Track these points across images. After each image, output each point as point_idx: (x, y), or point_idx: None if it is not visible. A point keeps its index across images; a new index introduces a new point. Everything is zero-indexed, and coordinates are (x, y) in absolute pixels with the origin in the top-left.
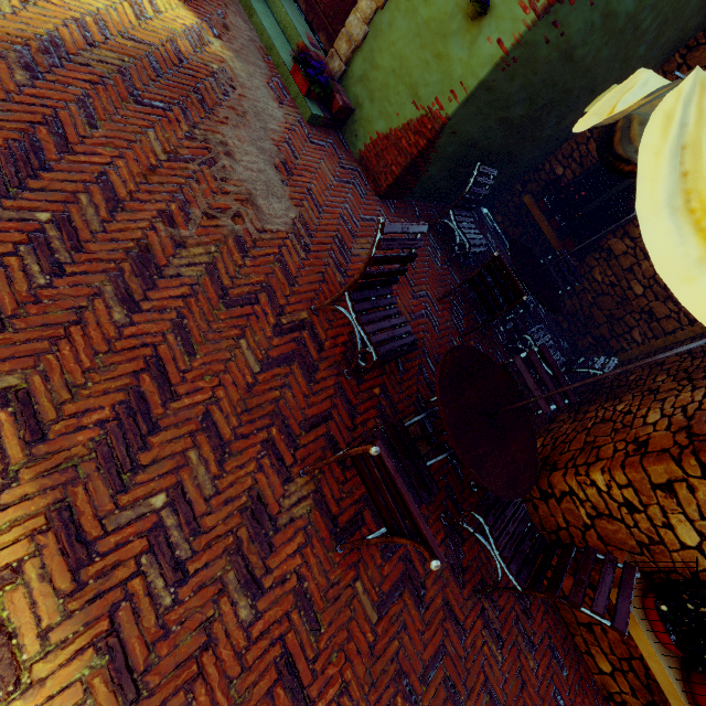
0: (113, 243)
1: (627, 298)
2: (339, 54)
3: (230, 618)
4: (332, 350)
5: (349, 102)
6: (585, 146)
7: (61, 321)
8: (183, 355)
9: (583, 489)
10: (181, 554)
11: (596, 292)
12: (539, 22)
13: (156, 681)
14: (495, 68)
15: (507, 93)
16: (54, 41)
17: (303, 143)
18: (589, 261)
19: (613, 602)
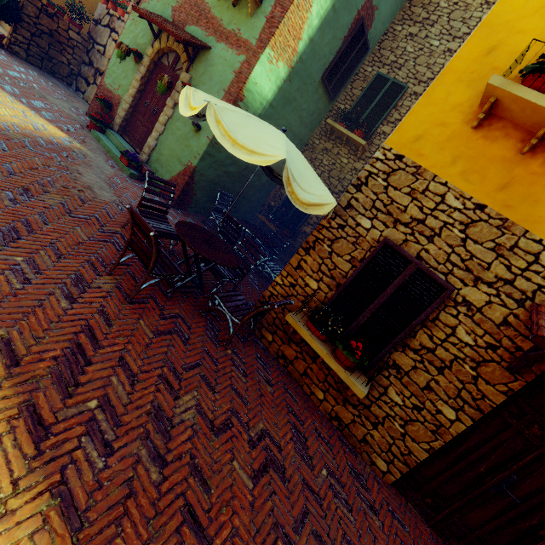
0: (8, 184)
1: None
2: (145, 153)
3: (55, 304)
4: None
5: (152, 170)
6: (279, 191)
7: None
8: (42, 223)
9: (275, 289)
10: (29, 277)
11: None
12: None
13: (6, 306)
14: (209, 146)
15: (221, 159)
16: None
17: (125, 182)
18: (299, 240)
19: (290, 323)
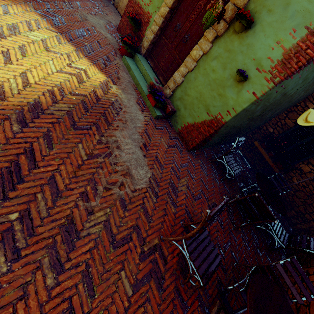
0: (52, 222)
1: (313, 194)
2: (169, 87)
3: None
4: (171, 261)
5: (173, 107)
6: (283, 120)
7: (12, 300)
8: (87, 299)
9: None
10: None
11: (295, 189)
12: (275, 87)
13: None
14: (251, 104)
15: (254, 110)
16: (37, 104)
17: (153, 130)
18: (290, 173)
19: None
